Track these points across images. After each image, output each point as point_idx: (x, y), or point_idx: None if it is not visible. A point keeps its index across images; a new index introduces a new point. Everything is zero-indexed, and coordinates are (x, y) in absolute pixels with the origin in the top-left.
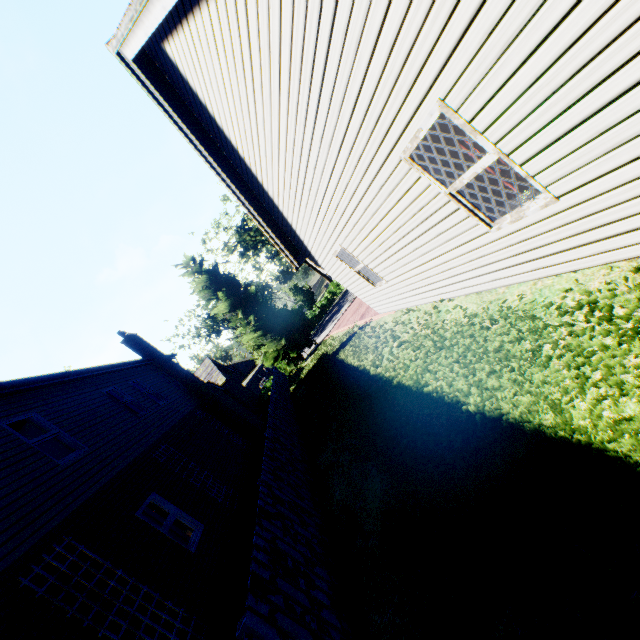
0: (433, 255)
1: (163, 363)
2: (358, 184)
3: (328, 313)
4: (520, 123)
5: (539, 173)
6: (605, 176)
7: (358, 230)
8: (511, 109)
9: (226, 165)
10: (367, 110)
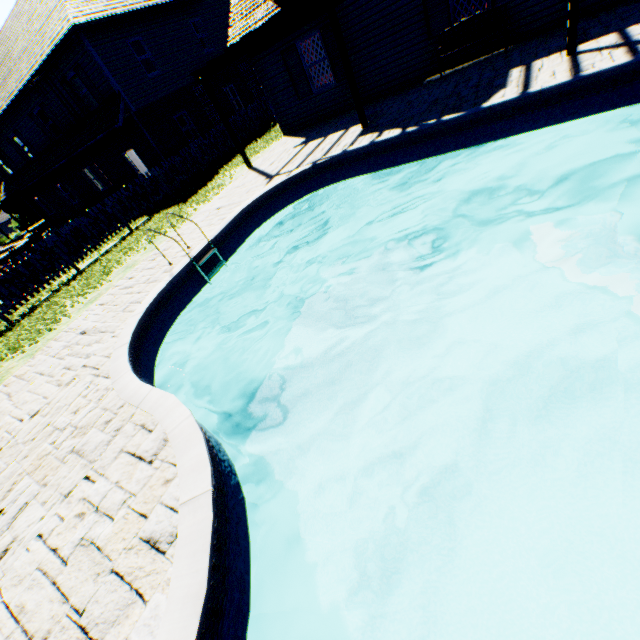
0: None
1: None
2: None
3: None
4: None
5: None
6: None
7: None
8: None
9: None
10: None
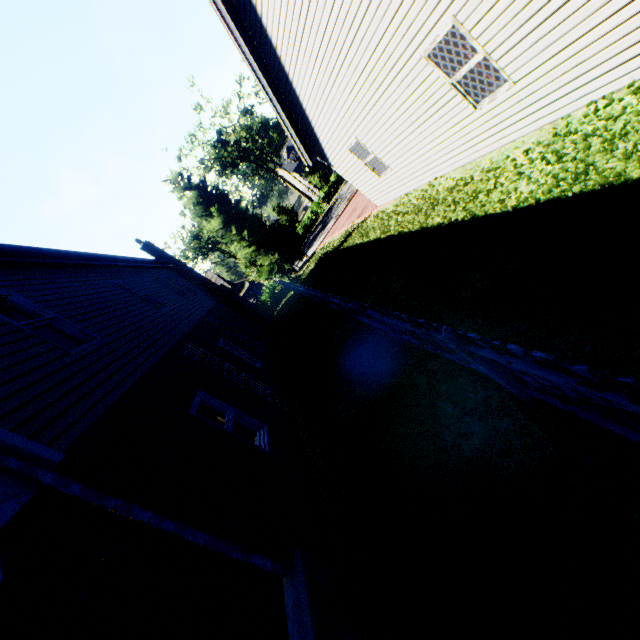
0: (434, 137)
1: (181, 268)
2: (384, 79)
3: (312, 233)
4: (497, 34)
5: (506, 67)
6: (538, 68)
7: (376, 121)
8: (493, 25)
9: (260, 63)
10: (403, 20)
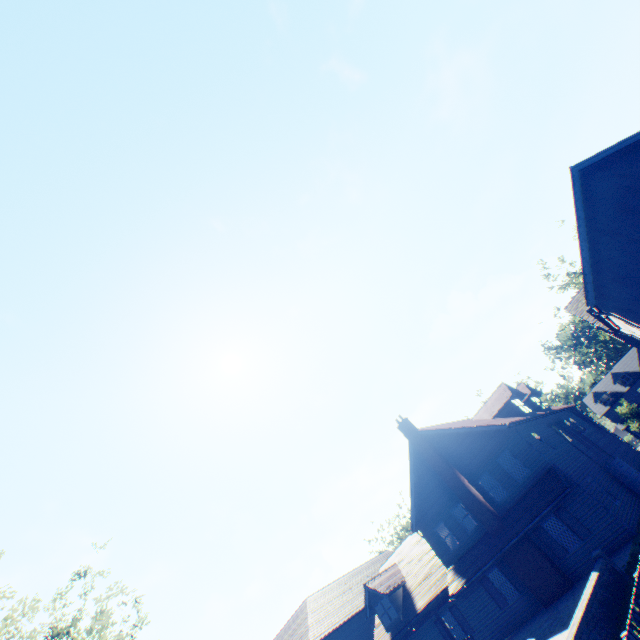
0: None
1: None
2: None
3: None
4: None
5: None
6: None
7: None
8: None
9: None
10: None
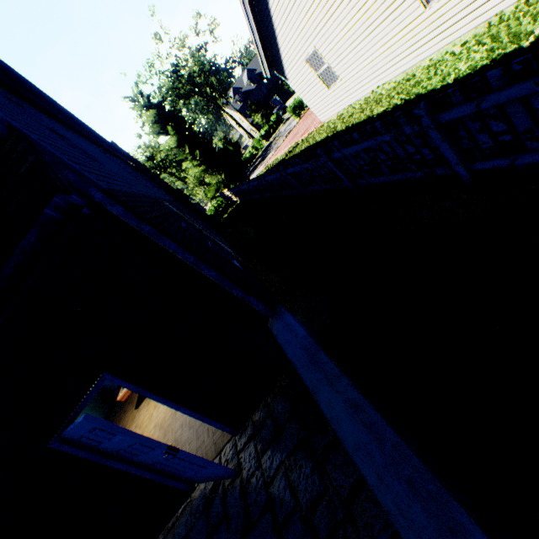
0: (384, 42)
1: (143, 169)
2: None
3: (252, 165)
4: None
5: None
6: None
7: (335, 27)
8: None
9: None
10: None
